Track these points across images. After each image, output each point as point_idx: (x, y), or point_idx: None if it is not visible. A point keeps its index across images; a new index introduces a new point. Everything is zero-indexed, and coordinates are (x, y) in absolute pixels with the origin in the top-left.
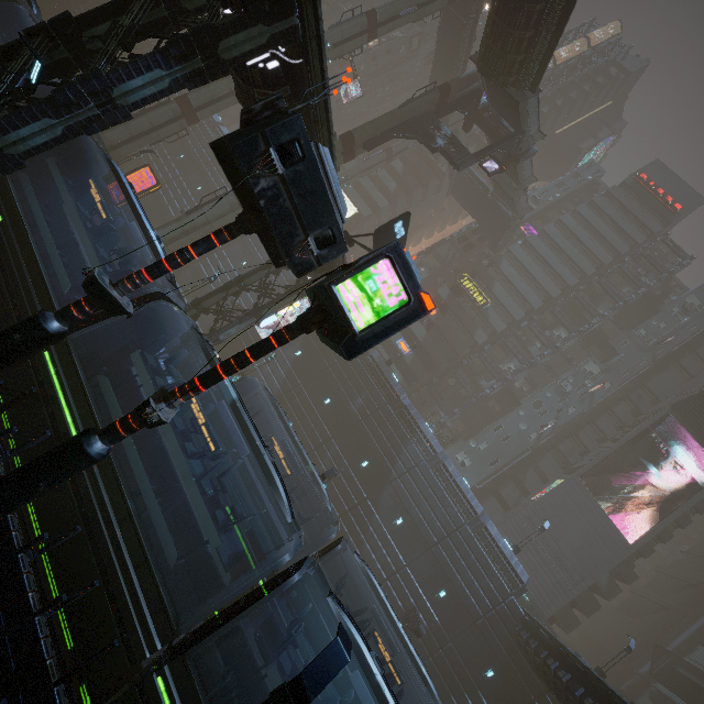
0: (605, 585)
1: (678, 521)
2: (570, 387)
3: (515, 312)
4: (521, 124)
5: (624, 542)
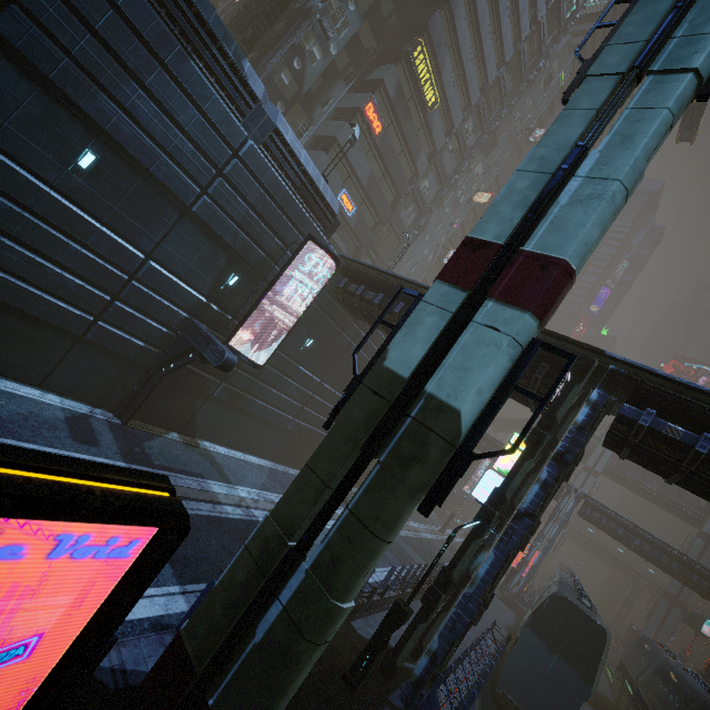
0: None
1: None
2: (463, 198)
3: (456, 116)
4: None
5: None
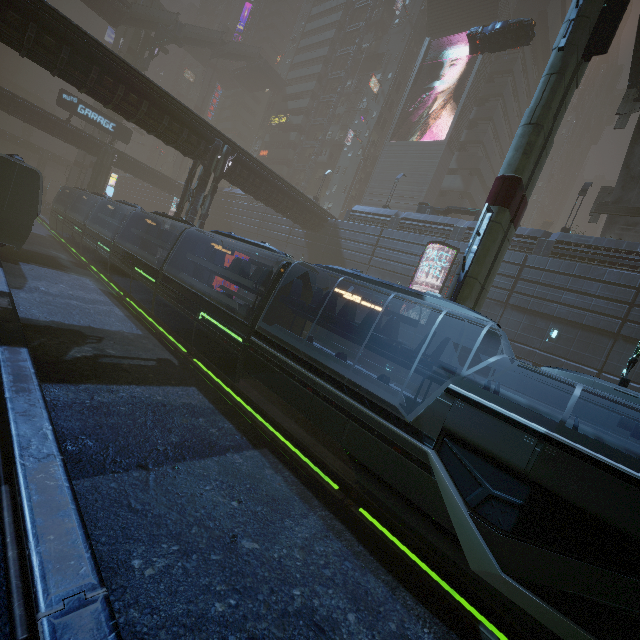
0: (461, 185)
1: (495, 94)
2: (365, 104)
3: (304, 104)
4: (158, 22)
5: (438, 144)
